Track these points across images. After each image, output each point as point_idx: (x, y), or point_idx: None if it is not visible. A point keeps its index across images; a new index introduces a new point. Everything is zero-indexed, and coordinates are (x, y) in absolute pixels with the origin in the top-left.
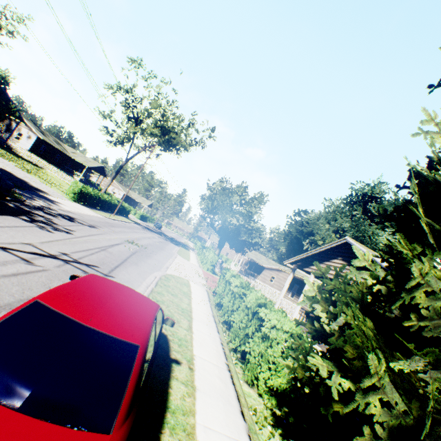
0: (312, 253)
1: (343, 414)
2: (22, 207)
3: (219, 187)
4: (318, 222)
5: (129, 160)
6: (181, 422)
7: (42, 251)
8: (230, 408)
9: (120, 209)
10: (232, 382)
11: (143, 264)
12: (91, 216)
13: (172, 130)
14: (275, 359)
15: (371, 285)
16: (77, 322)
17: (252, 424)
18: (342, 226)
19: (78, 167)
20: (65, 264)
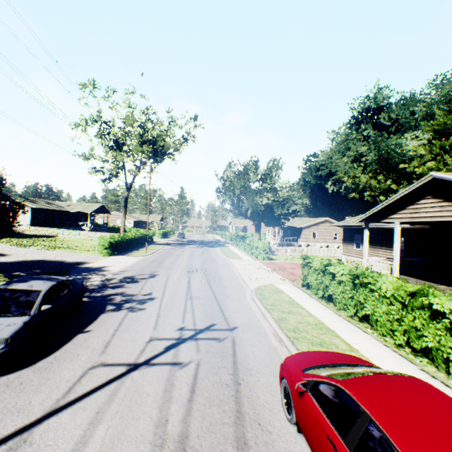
0: (388, 203)
1: None
2: (93, 295)
3: (231, 173)
4: (332, 159)
5: (130, 189)
6: None
7: (167, 340)
8: None
9: (145, 239)
10: None
11: (230, 292)
12: (137, 264)
13: (159, 139)
14: None
15: None
16: None
17: None
18: (359, 152)
19: (80, 216)
20: (198, 343)
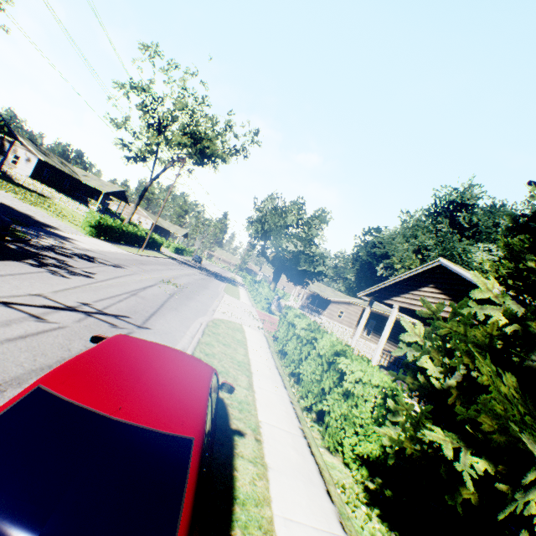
0: (394, 282)
1: (477, 503)
2: (27, 248)
3: (269, 205)
4: (393, 241)
5: (154, 179)
6: (254, 517)
7: (56, 302)
8: (313, 488)
9: (150, 242)
10: (311, 453)
11: (184, 309)
12: (114, 254)
13: (205, 137)
14: (364, 421)
15: (506, 326)
16: (100, 414)
17: (343, 507)
18: (425, 244)
19: (93, 193)
20: (87, 318)
